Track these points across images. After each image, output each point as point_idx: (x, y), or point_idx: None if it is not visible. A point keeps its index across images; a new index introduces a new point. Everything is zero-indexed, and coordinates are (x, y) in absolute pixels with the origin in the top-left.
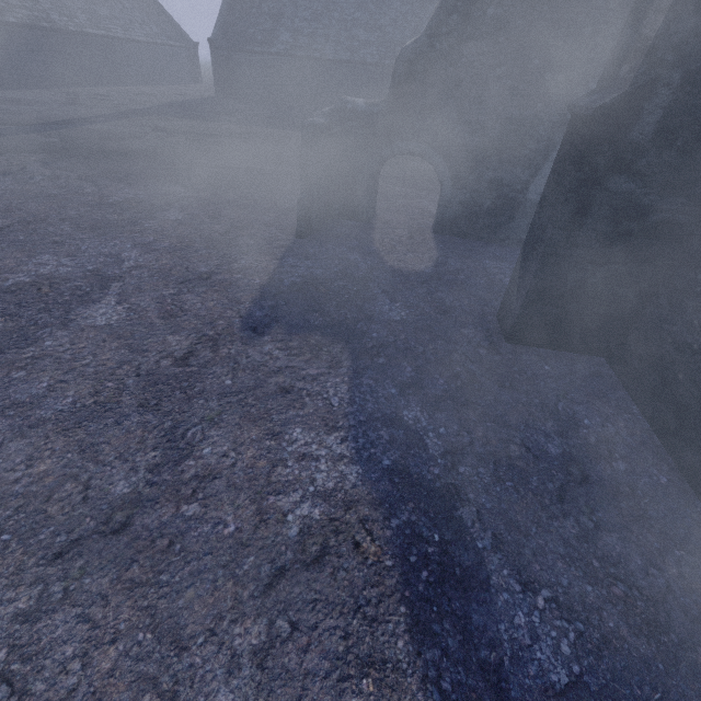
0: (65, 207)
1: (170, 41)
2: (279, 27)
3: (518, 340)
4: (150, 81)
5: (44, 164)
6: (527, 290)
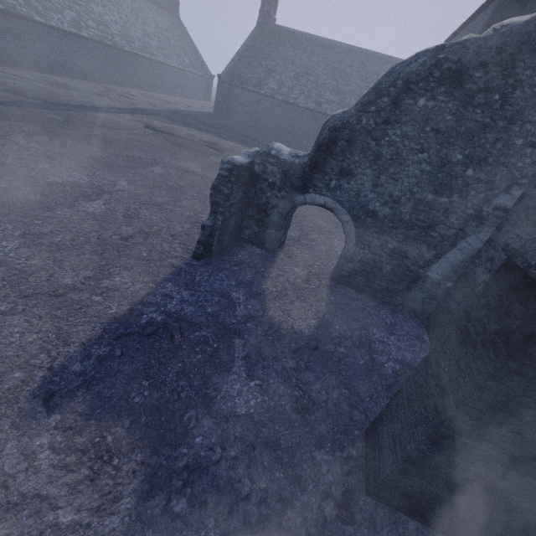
0: (1, 178)
1: (195, 71)
2: (270, 78)
3: (382, 498)
4: (173, 93)
5: (28, 135)
6: (404, 458)
